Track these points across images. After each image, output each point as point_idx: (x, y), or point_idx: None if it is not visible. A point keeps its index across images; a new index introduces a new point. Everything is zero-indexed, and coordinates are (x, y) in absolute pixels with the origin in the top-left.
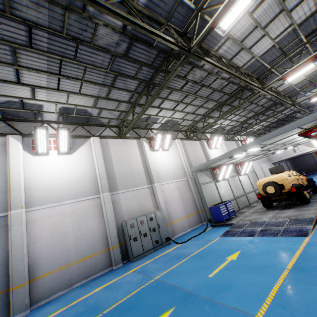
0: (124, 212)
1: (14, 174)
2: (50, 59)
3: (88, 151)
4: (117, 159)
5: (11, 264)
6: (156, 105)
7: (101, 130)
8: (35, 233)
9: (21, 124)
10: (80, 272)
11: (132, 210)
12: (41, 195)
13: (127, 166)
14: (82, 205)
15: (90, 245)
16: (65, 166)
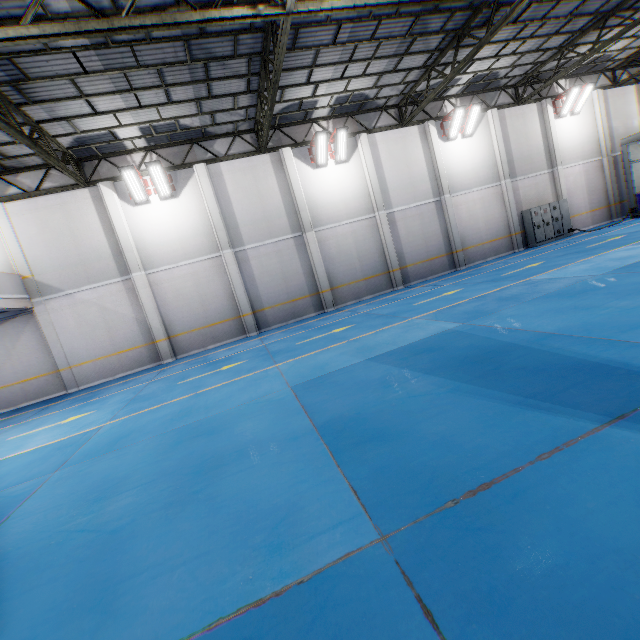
0: (522, 201)
1: (438, 162)
2: (517, 27)
3: (486, 131)
4: (514, 137)
5: (451, 236)
6: (594, 40)
7: (495, 97)
8: (458, 215)
9: (428, 106)
10: (490, 250)
11: (529, 200)
12: (456, 183)
13: (525, 145)
14: (487, 193)
15: (495, 231)
16: (468, 151)
